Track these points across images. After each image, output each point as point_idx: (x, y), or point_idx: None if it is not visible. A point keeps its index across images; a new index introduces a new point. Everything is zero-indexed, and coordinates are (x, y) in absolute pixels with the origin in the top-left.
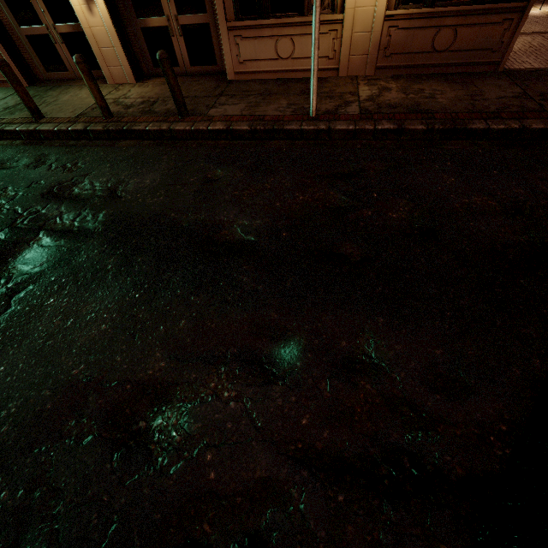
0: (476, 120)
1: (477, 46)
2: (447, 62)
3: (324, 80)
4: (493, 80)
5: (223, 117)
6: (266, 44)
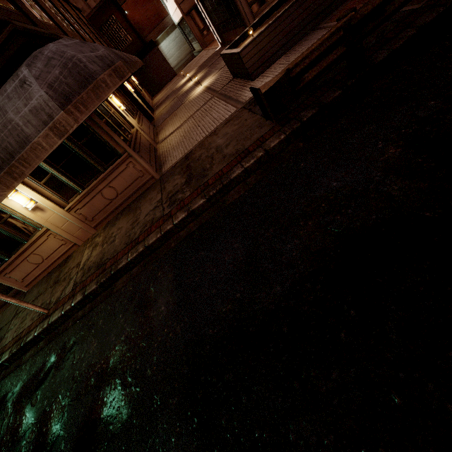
0: (124, 256)
1: (131, 181)
2: (126, 197)
3: (71, 257)
4: (151, 194)
5: (2, 350)
6: (24, 265)
